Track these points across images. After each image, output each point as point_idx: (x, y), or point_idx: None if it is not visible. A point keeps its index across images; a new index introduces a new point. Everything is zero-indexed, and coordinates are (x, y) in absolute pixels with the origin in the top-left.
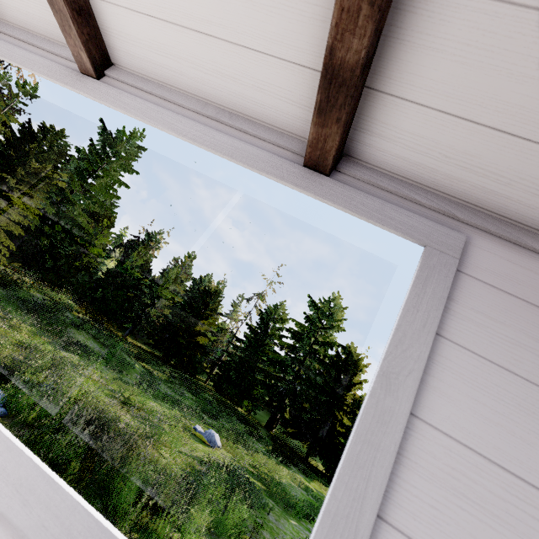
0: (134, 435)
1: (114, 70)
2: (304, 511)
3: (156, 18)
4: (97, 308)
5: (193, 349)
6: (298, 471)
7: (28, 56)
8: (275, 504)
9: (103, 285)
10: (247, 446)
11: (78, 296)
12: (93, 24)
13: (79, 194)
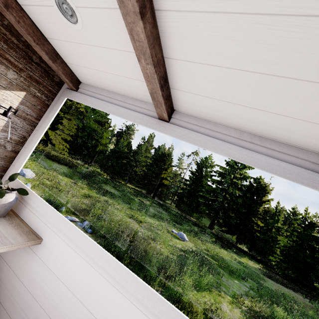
0: (147, 239)
1: (176, 114)
2: (241, 275)
3: (218, 100)
4: (110, 171)
5: (161, 187)
6: (232, 252)
7: (128, 112)
8: (224, 271)
9: (110, 158)
10: (201, 239)
11: (101, 166)
12: (170, 98)
13: (90, 113)
